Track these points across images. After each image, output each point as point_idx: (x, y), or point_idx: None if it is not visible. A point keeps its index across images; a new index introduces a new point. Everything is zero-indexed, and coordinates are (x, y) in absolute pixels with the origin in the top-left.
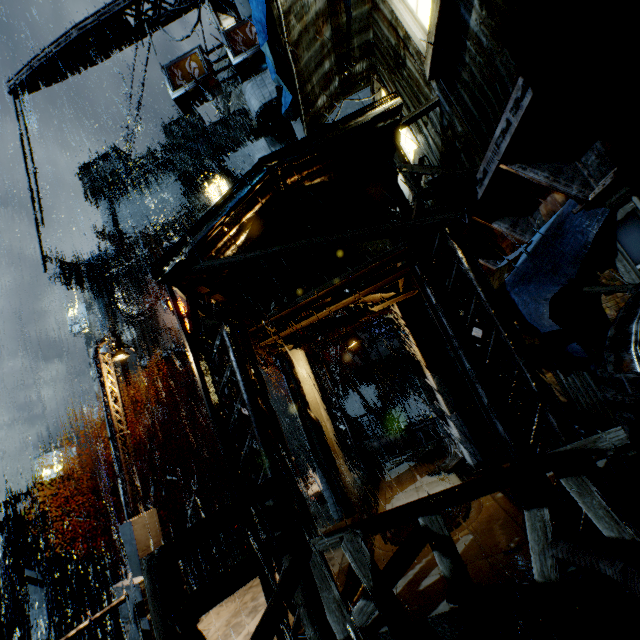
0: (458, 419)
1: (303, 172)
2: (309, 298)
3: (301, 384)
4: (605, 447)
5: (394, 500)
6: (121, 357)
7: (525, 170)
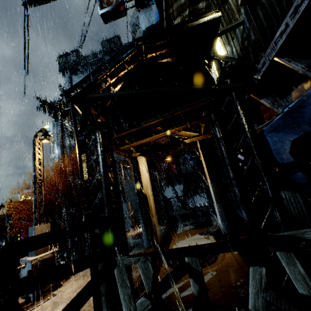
0: (220, 208)
1: (157, 52)
2: (148, 123)
3: (140, 174)
4: (309, 238)
5: (178, 243)
6: (46, 141)
7: (290, 62)
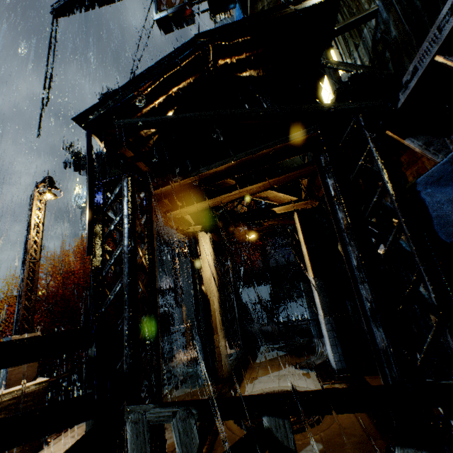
0: (330, 323)
1: (234, 58)
2: (212, 169)
3: (201, 261)
4: None
5: (257, 381)
6: (50, 197)
7: None
